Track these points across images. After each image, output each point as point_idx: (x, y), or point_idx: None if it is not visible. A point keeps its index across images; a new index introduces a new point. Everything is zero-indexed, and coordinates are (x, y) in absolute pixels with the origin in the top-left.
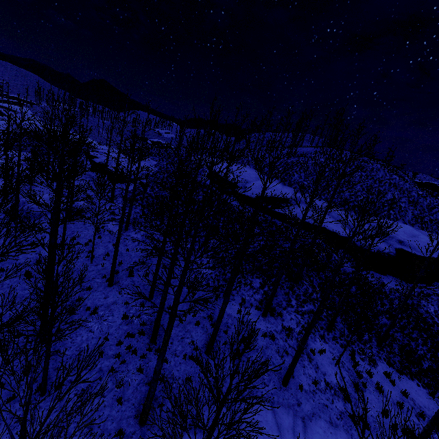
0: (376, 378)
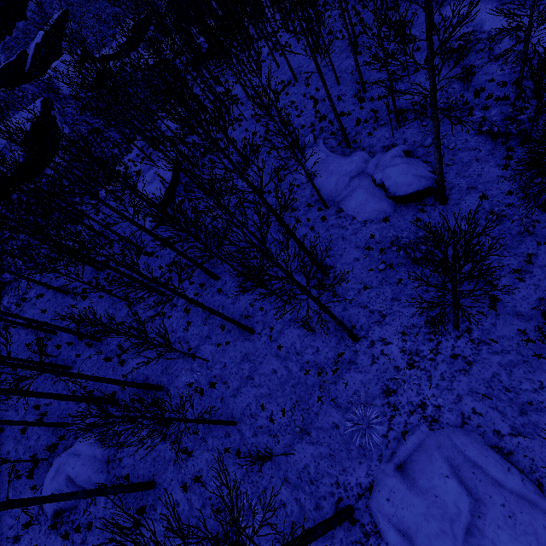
0: (122, 170)
